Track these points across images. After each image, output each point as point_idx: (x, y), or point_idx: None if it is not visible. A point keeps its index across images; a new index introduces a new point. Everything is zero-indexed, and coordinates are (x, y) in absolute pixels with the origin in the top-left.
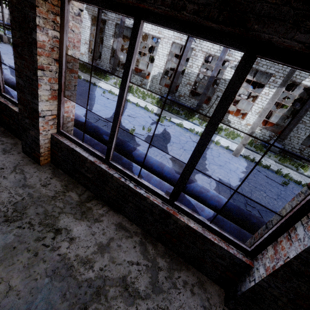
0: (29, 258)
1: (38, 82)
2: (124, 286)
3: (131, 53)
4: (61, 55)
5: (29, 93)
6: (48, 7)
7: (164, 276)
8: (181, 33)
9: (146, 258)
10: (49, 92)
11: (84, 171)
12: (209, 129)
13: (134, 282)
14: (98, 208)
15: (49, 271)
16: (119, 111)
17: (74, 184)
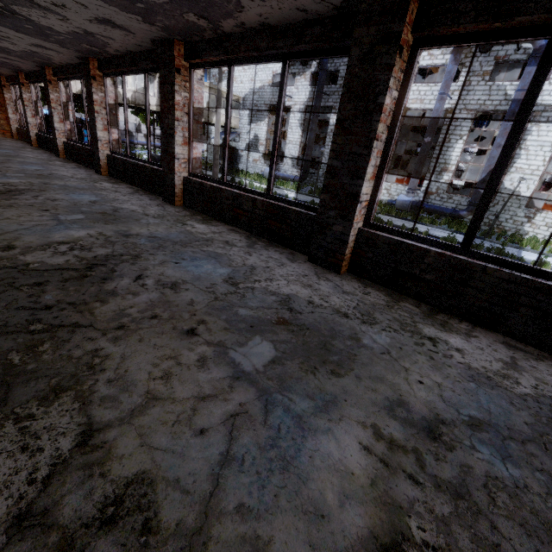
0: (427, 360)
1: (370, 156)
2: None
3: (539, 81)
4: (396, 119)
5: (348, 174)
6: (399, 65)
7: None
8: None
9: None
10: (372, 169)
11: (418, 272)
12: None
13: None
14: (455, 322)
15: (465, 376)
16: (503, 167)
17: (398, 295)
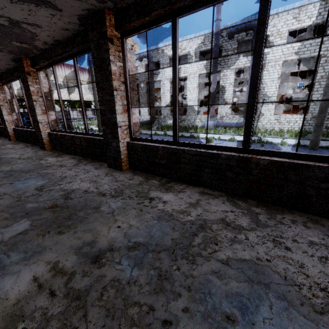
0: (137, 212)
1: (114, 100)
2: (225, 224)
3: (174, 43)
4: (126, 77)
5: (109, 112)
6: (115, 48)
7: (266, 218)
8: (207, 7)
9: (239, 208)
10: (122, 107)
11: (158, 160)
12: (256, 59)
13: (234, 221)
14: (178, 186)
15: (155, 217)
16: (176, 92)
17: (152, 176)
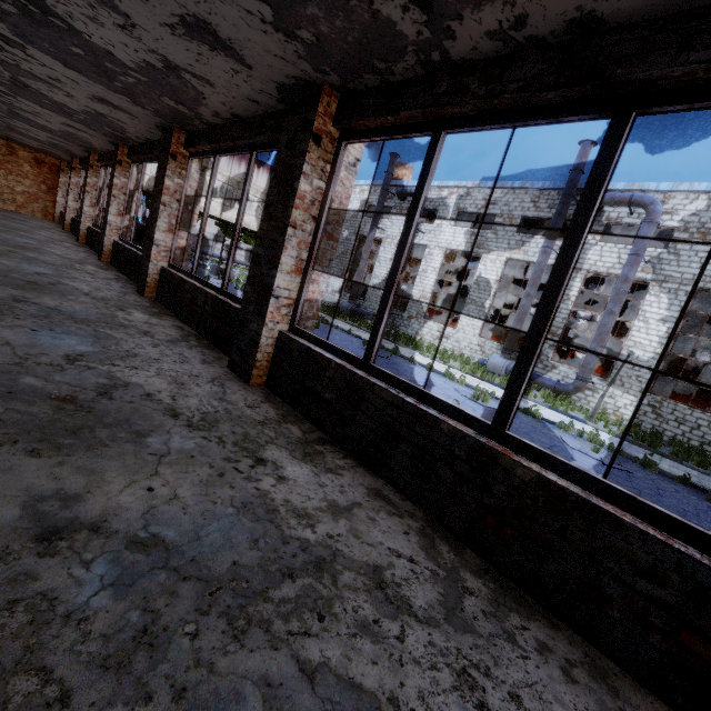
0: (210, 475)
1: (284, 243)
2: (377, 581)
3: (424, 175)
4: (322, 211)
5: (267, 263)
6: (320, 154)
7: (481, 609)
8: (503, 128)
9: (433, 560)
10: (294, 262)
11: (321, 389)
12: (567, 249)
13: (400, 584)
14: (335, 457)
15: (237, 501)
16: (398, 265)
17: (298, 418)
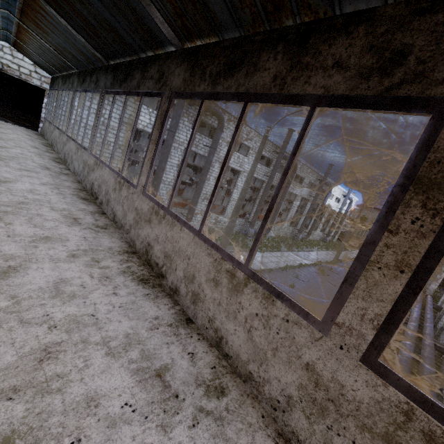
0: None
1: None
2: None
3: None
4: None
5: None
6: None
7: None
8: None
9: None
10: None
11: None
12: None
13: None
14: None
15: None
16: None
17: None
